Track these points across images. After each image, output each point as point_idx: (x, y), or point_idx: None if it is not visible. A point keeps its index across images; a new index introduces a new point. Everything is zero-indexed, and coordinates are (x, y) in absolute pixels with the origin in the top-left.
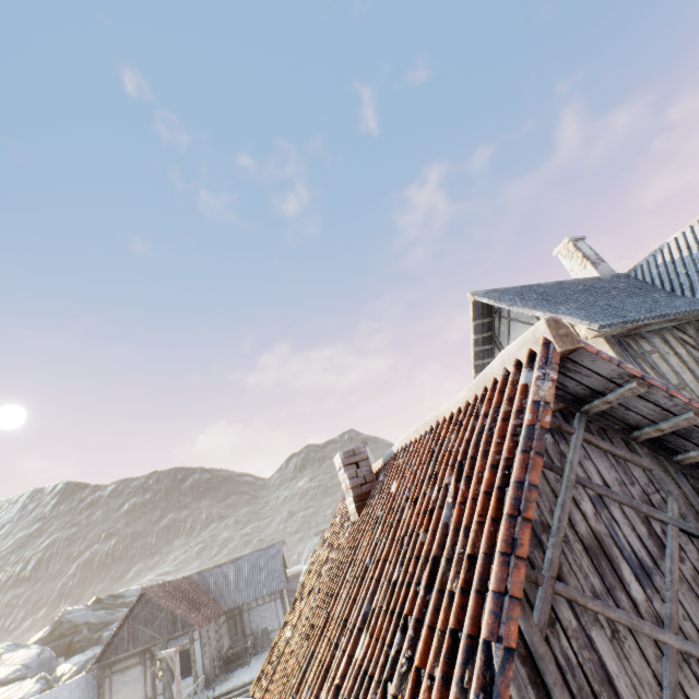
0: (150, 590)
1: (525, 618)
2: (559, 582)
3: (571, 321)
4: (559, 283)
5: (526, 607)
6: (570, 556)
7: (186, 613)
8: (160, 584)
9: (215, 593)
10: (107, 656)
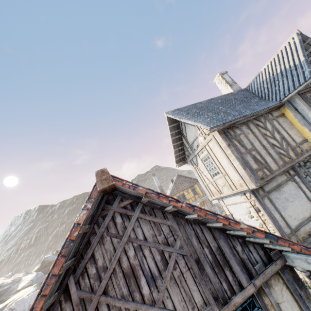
0: None
1: None
2: (103, 296)
3: (200, 126)
4: (211, 99)
5: None
6: (115, 280)
7: None
8: None
9: None
10: None
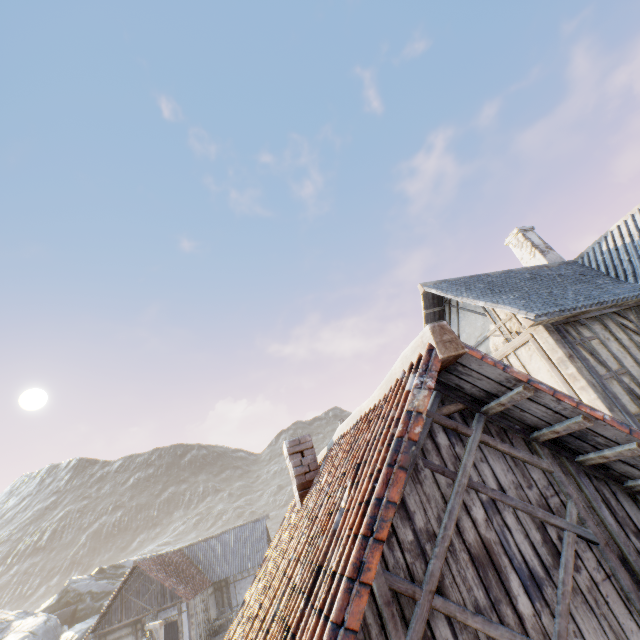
0: (141, 563)
1: (397, 638)
2: (438, 597)
3: (510, 311)
4: (507, 272)
5: (399, 625)
6: (455, 567)
7: (174, 585)
8: (151, 557)
9: (204, 565)
10: (102, 626)
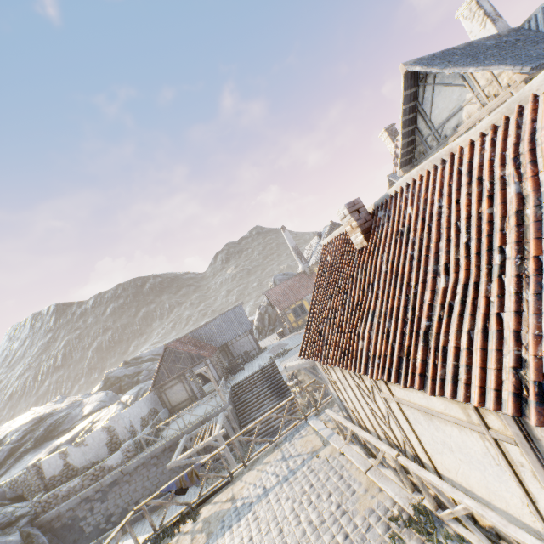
0: (169, 345)
1: None
2: None
3: (504, 70)
4: (469, 44)
5: None
6: None
7: (198, 352)
8: (173, 342)
9: (207, 340)
10: (157, 383)
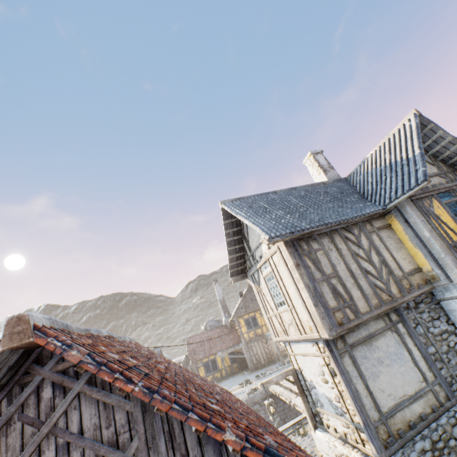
0: None
1: None
2: None
3: (258, 231)
4: (292, 189)
5: None
6: None
7: None
8: None
9: None
10: None
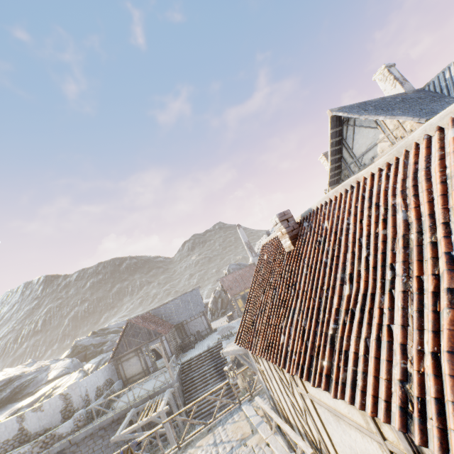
0: (131, 320)
1: None
2: None
3: (405, 119)
4: (382, 98)
5: None
6: None
7: (155, 328)
8: (135, 317)
9: (166, 318)
10: (116, 355)
